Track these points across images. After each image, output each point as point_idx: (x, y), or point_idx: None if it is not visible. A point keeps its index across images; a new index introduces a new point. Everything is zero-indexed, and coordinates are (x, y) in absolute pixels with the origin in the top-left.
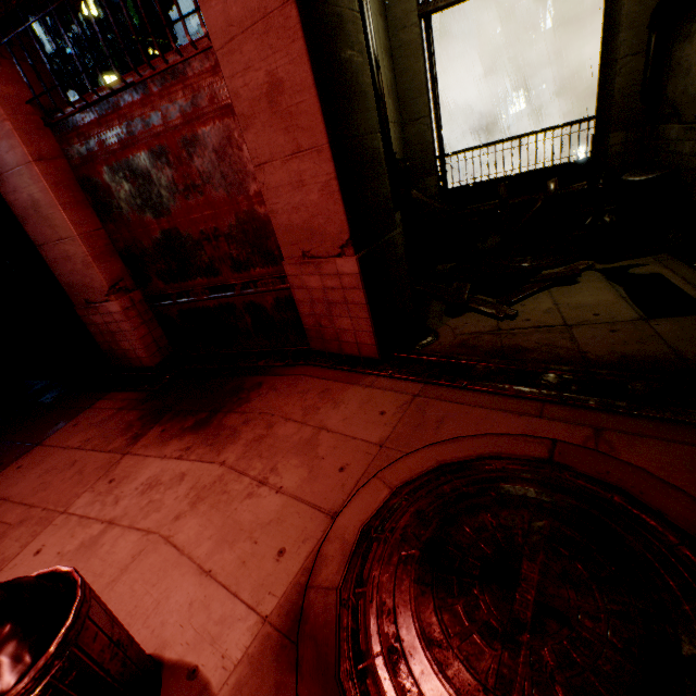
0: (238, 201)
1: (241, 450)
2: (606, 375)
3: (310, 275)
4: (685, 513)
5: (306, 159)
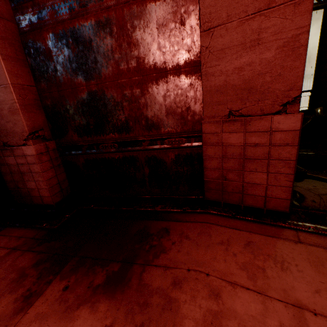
0: (167, 70)
1: None
2: None
3: (231, 132)
4: None
5: (273, 15)
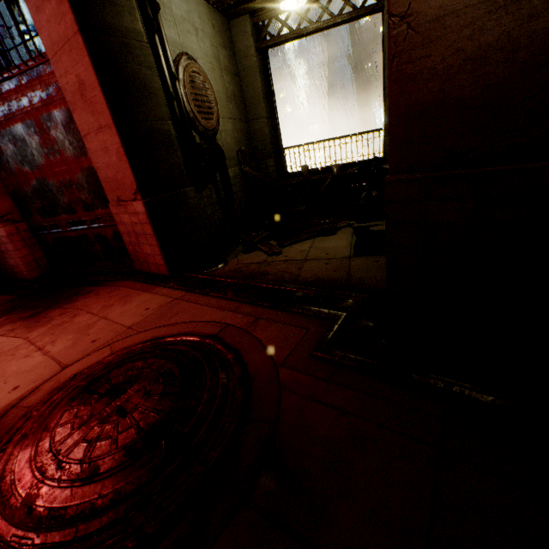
0: (82, 161)
1: (45, 330)
2: (288, 287)
3: (123, 214)
4: (258, 363)
5: (105, 133)
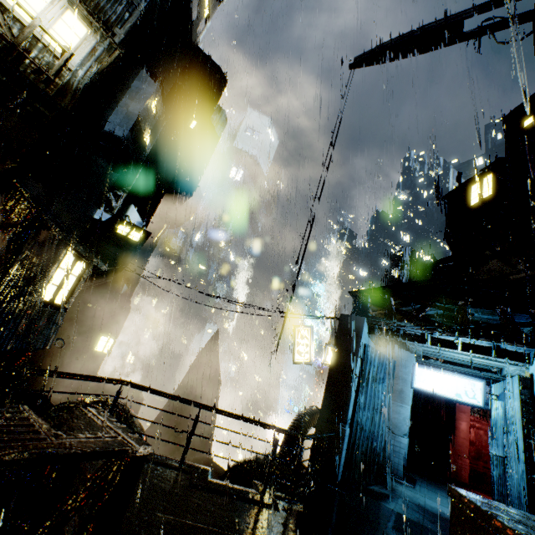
0: None
1: None
2: None
3: None
4: None
5: None
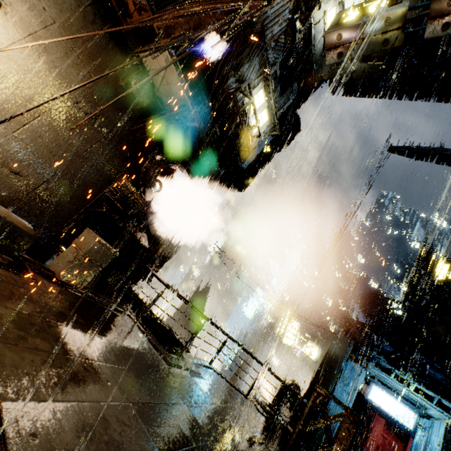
0: None
1: None
2: None
3: None
4: None
5: None
